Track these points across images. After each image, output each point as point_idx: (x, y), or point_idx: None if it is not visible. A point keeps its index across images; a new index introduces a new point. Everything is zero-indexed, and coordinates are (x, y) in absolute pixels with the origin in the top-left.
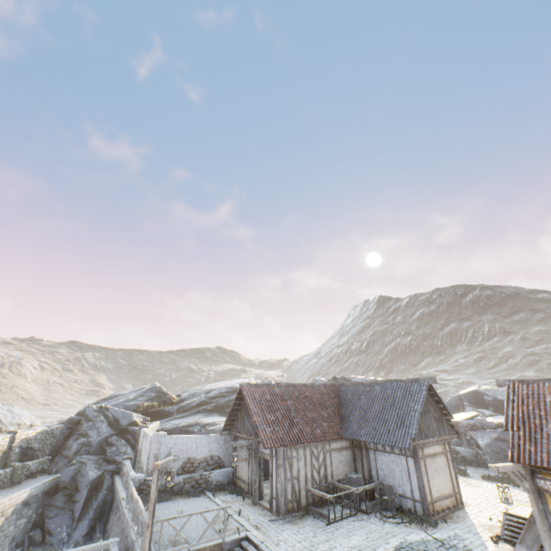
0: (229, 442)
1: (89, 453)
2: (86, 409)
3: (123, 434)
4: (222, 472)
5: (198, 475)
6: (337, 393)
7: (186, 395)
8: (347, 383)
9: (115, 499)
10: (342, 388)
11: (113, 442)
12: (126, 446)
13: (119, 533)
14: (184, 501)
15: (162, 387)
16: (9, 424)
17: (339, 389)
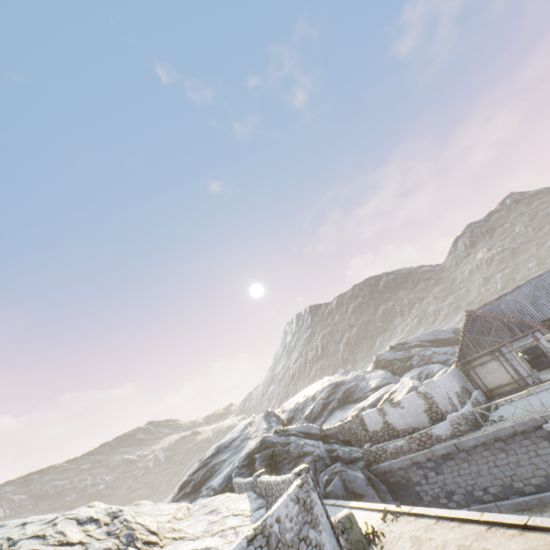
0: (458, 373)
1: (326, 466)
2: (268, 439)
3: (325, 442)
4: (478, 393)
5: (473, 400)
6: (487, 312)
7: (288, 414)
8: (489, 302)
9: (411, 473)
10: (488, 307)
11: (332, 448)
12: (343, 447)
13: (489, 460)
14: (500, 412)
15: (273, 411)
16: (174, 512)
17: (485, 309)
